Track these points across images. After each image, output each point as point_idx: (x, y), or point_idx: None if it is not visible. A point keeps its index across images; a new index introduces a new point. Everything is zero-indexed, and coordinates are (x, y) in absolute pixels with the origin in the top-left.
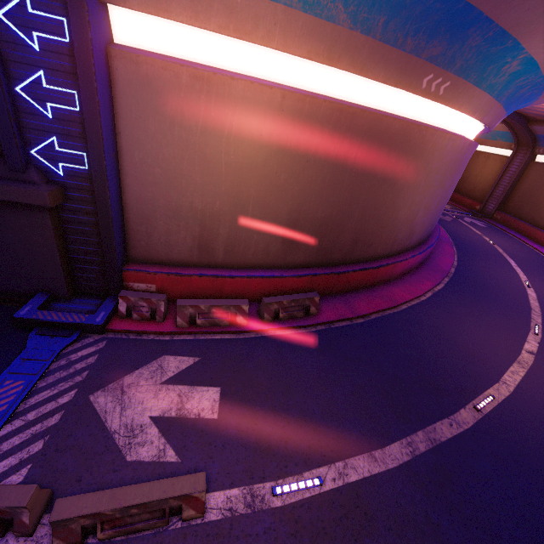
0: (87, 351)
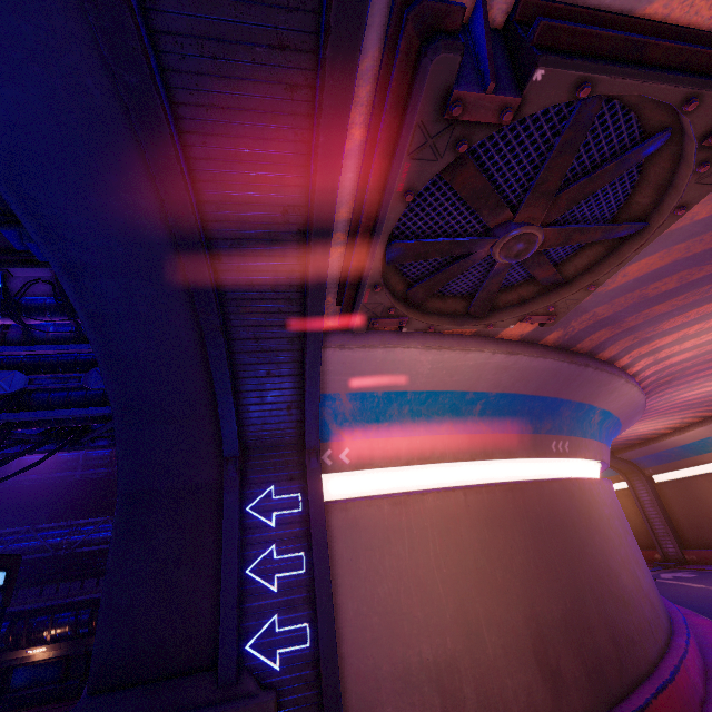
0: None
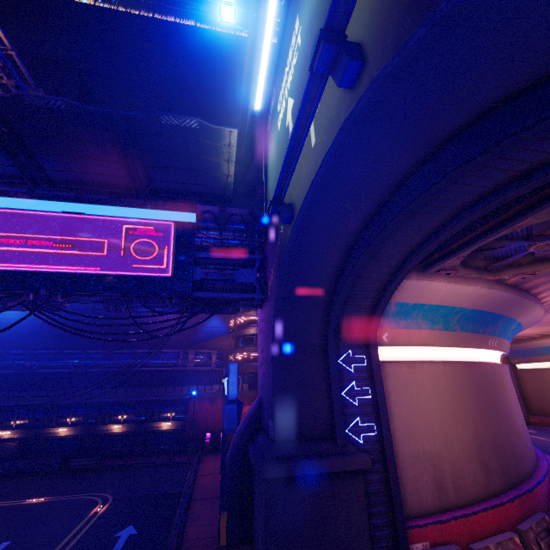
0: None
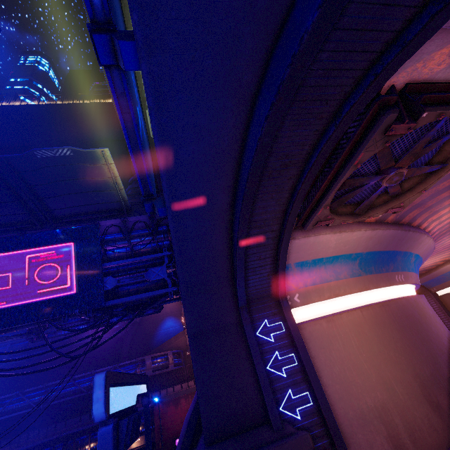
0: None
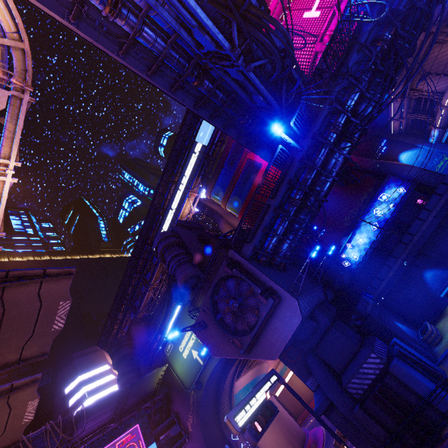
0: None
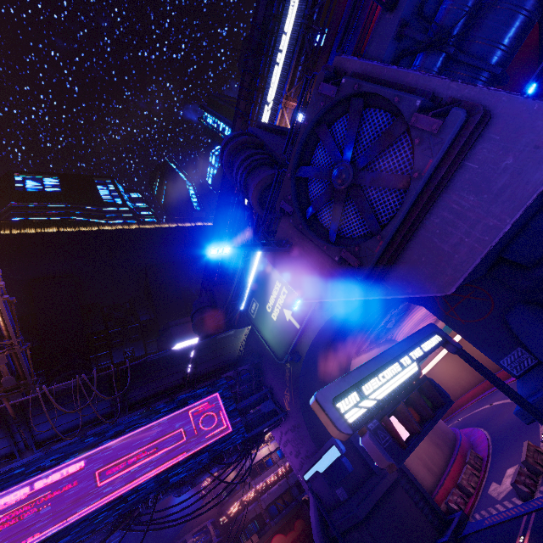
0: (477, 516)
